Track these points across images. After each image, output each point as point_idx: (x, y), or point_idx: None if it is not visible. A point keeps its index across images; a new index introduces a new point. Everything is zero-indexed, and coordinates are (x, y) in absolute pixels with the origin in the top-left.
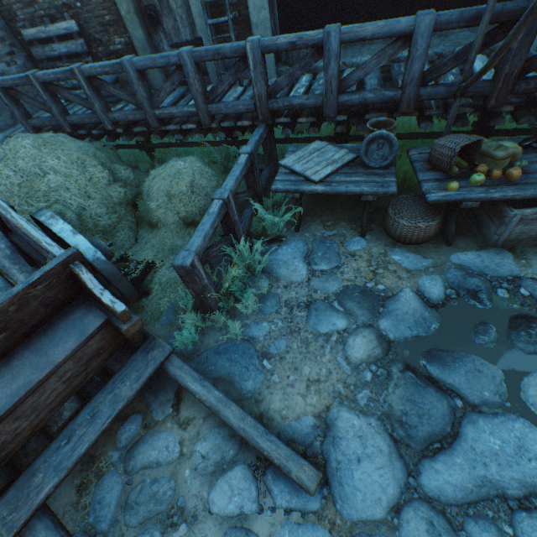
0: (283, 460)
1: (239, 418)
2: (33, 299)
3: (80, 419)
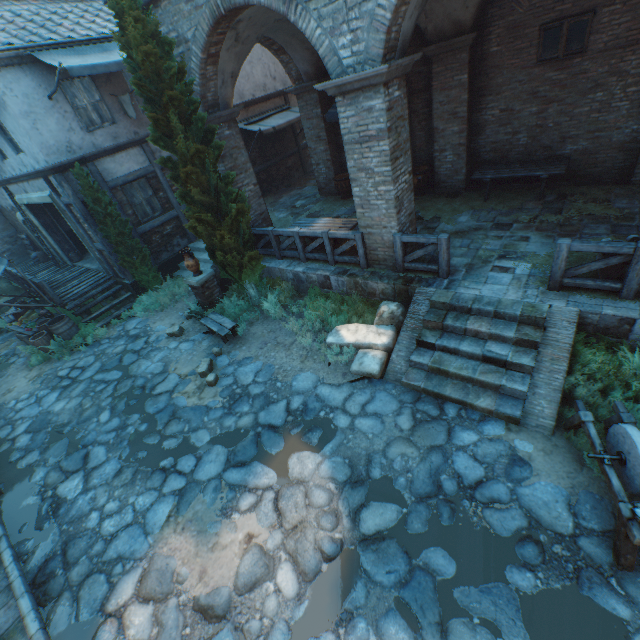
0: None
1: None
2: None
3: None
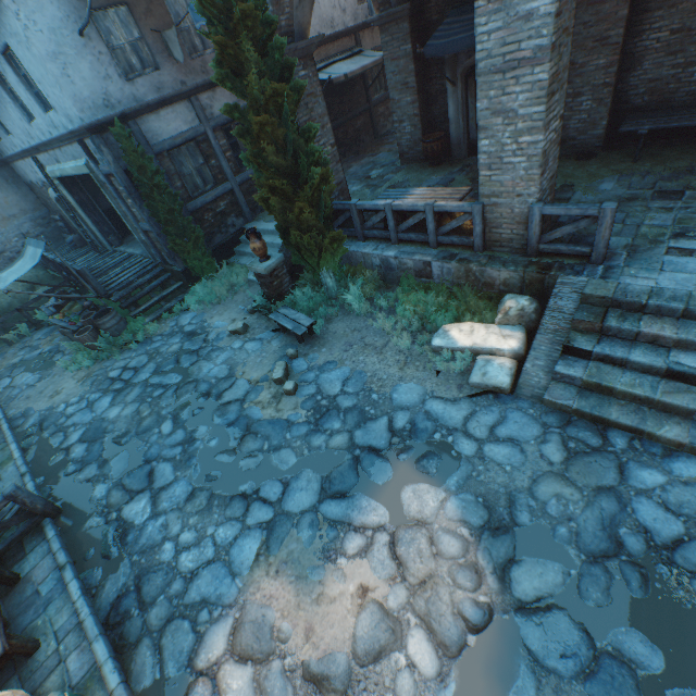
0: None
1: None
2: None
3: None
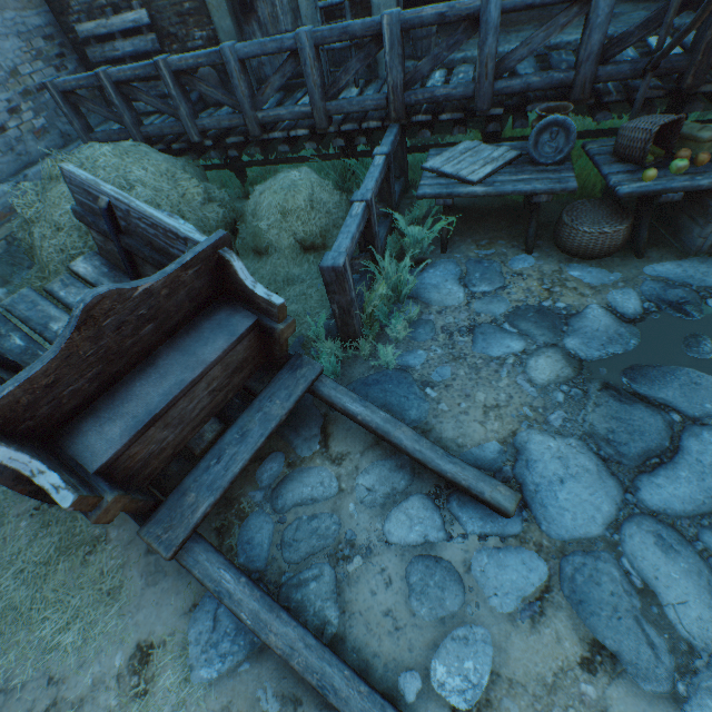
0: (471, 481)
1: (413, 440)
2: (182, 286)
3: (227, 439)
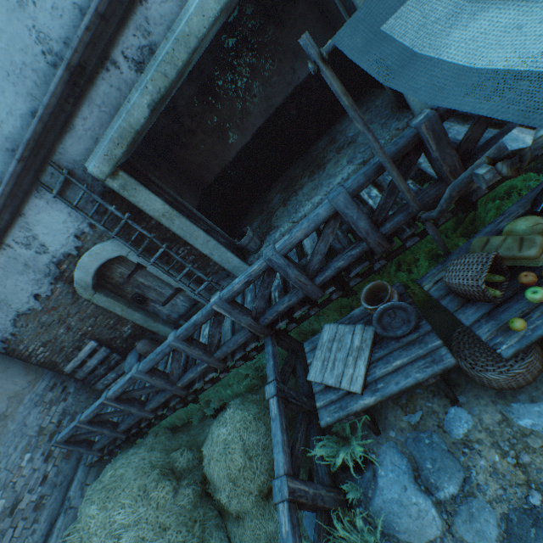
0: None
1: None
2: None
3: None
